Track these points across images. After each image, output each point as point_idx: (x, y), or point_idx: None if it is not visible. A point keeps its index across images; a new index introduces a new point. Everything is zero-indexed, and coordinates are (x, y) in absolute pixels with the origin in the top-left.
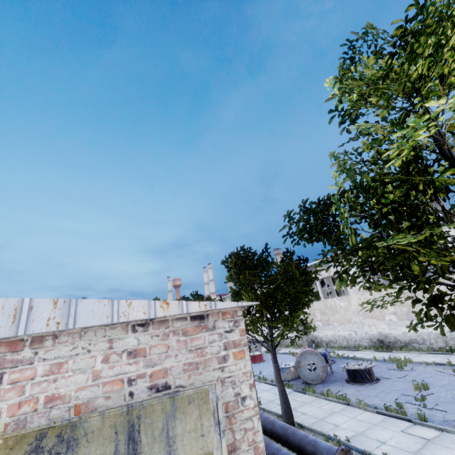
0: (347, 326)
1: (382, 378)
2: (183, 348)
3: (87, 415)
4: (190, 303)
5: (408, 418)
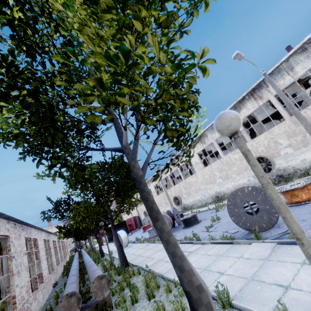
0: (199, 193)
1: (203, 220)
2: None
3: None
4: None
5: (191, 241)
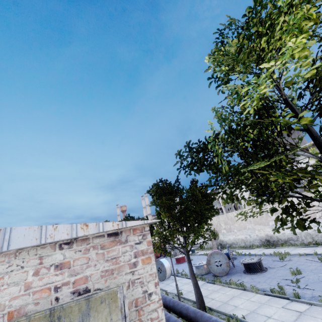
0: (243, 231)
1: (269, 268)
2: (101, 259)
3: (16, 320)
4: (105, 224)
5: (287, 297)
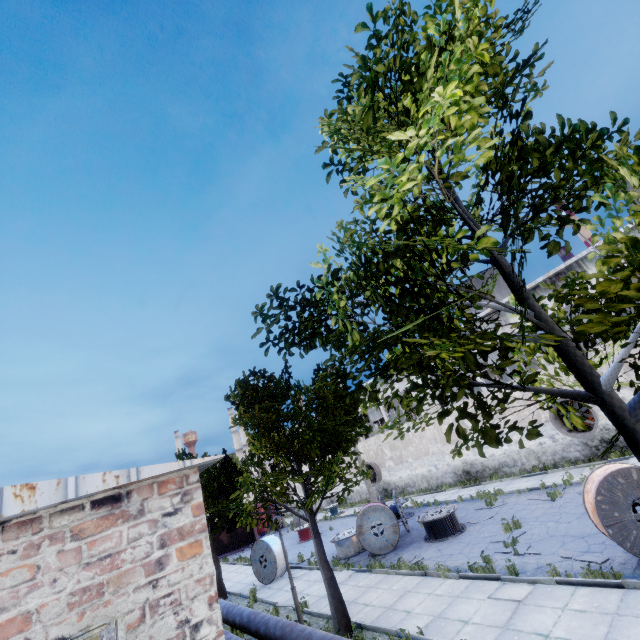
0: (424, 460)
1: (468, 524)
2: (72, 564)
3: None
4: (83, 479)
5: (496, 575)
